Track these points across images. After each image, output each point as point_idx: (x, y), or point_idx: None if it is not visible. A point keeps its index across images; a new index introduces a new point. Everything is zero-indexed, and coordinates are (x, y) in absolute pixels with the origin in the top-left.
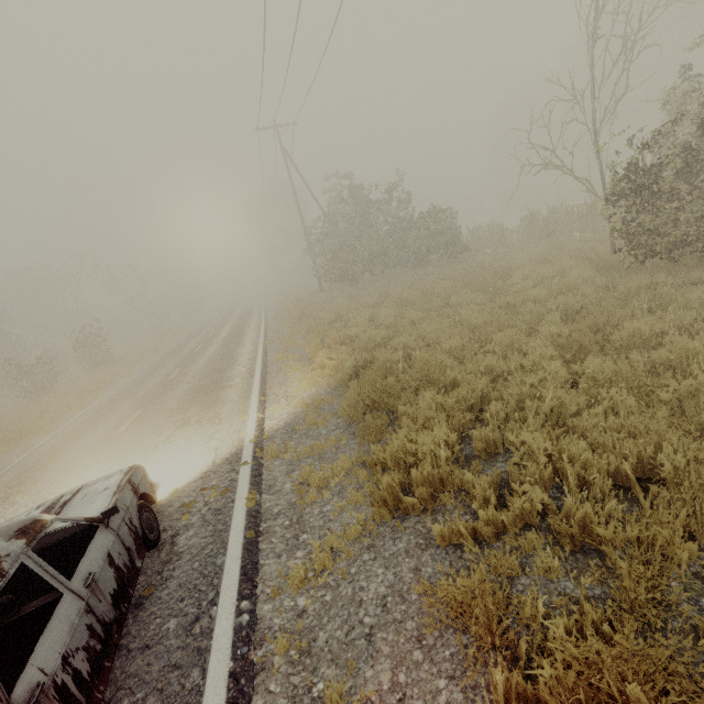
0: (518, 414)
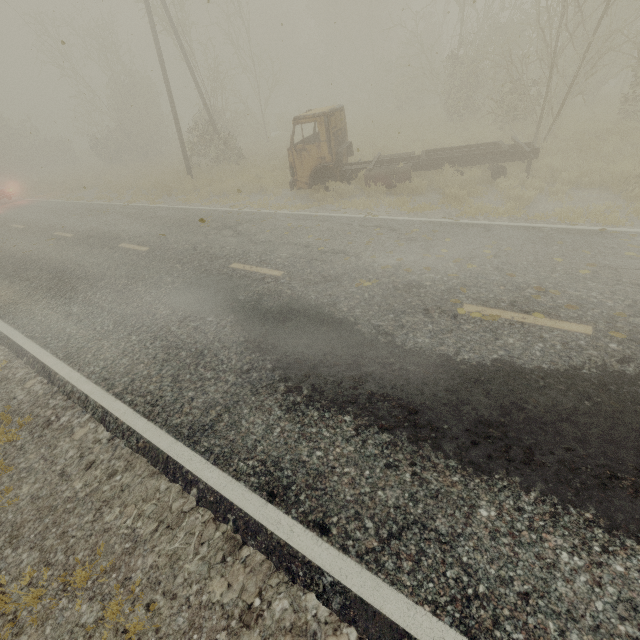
0: None
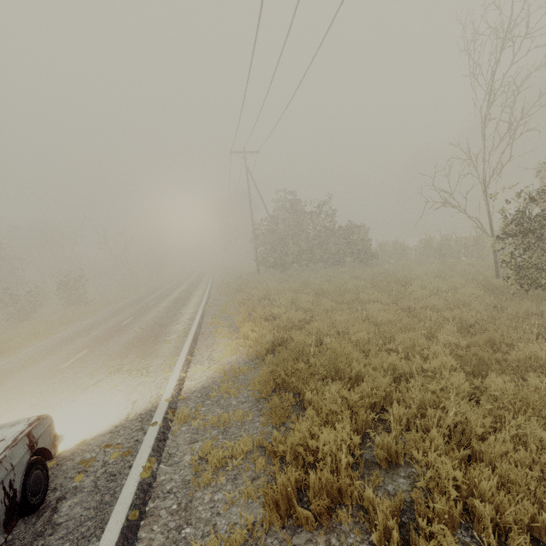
0: (419, 420)
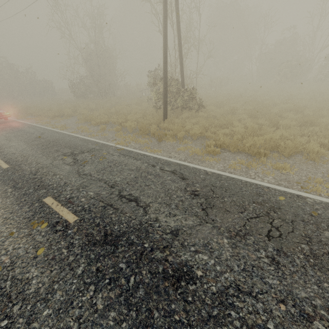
0: None
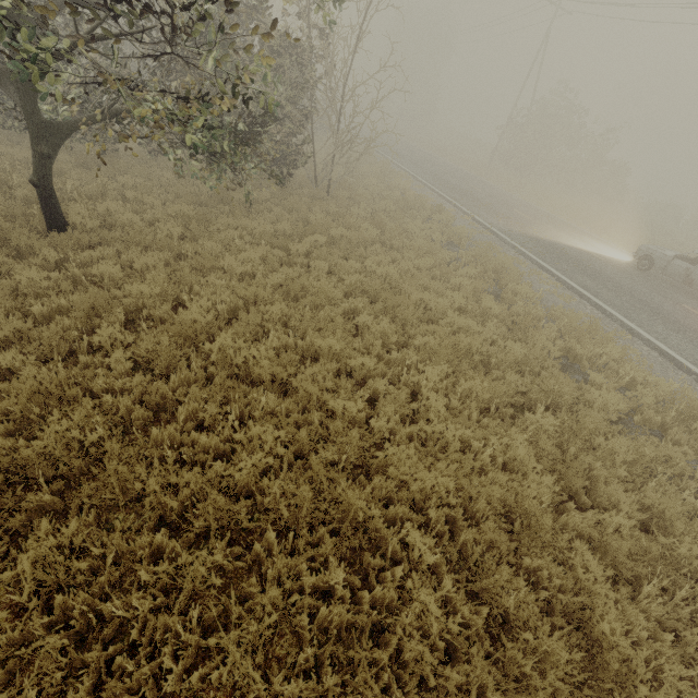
0: None
